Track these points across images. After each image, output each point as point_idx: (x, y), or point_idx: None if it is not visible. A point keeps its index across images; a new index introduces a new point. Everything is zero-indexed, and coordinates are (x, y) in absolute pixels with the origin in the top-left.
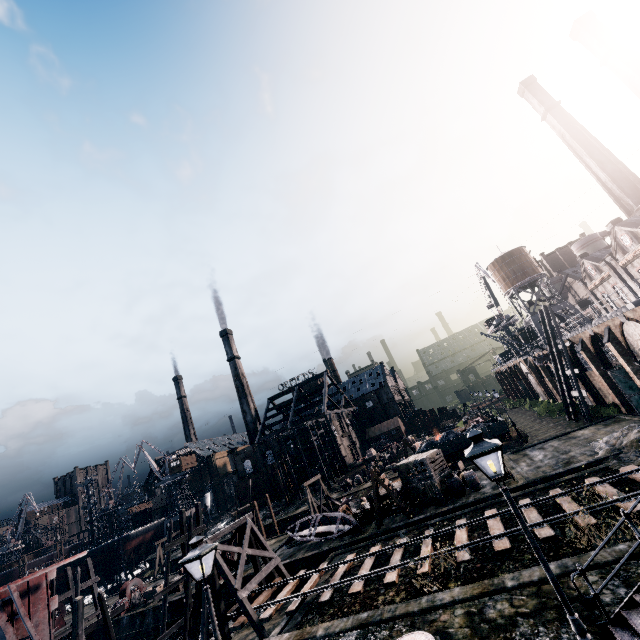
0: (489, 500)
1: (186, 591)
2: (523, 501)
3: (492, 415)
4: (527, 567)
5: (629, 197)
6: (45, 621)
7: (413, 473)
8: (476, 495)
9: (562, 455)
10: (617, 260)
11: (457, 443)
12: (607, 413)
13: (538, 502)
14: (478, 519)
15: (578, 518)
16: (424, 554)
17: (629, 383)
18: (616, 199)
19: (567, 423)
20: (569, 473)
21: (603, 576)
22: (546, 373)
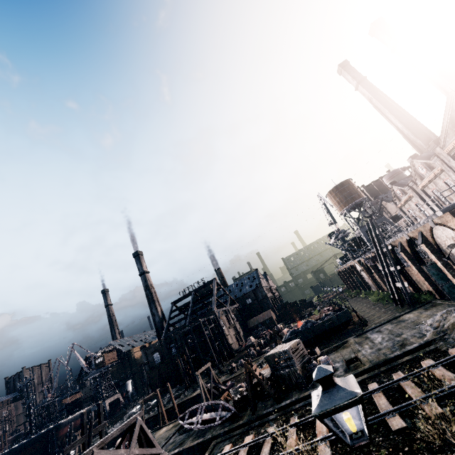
0: None
1: None
2: (371, 385)
3: (338, 304)
4: None
5: (420, 140)
6: None
7: (279, 362)
8: None
9: (396, 337)
10: (417, 184)
11: (314, 330)
12: (425, 299)
13: (385, 387)
14: None
15: (424, 406)
16: (290, 447)
17: (440, 275)
18: (411, 142)
19: (395, 308)
20: (405, 355)
21: None
22: (375, 270)
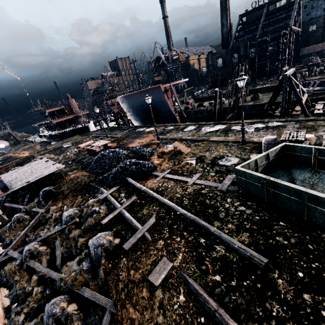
0: None
1: (235, 103)
2: None
3: None
4: None
5: None
6: (172, 104)
7: None
8: None
9: None
10: None
11: None
12: None
13: None
14: None
15: None
16: None
17: None
18: None
19: None
20: None
21: None
22: None
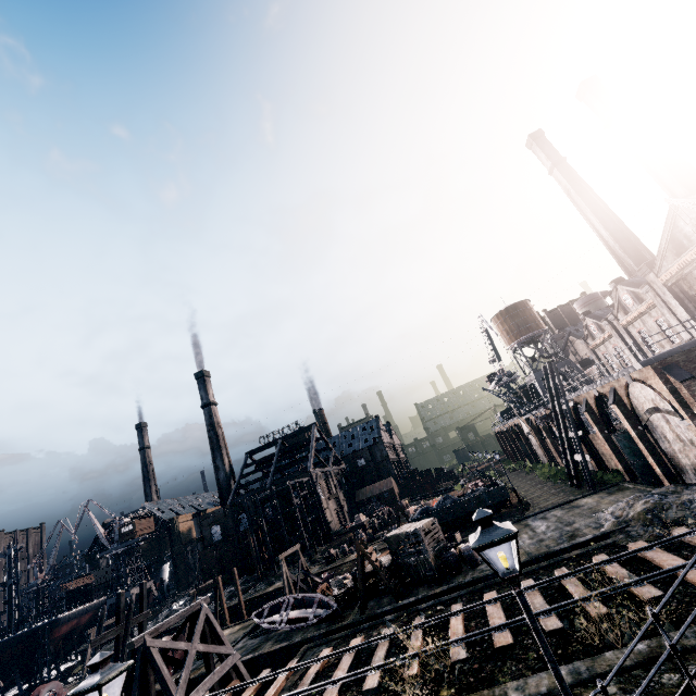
0: (488, 579)
1: None
2: (526, 582)
3: (492, 478)
4: (532, 669)
5: (630, 258)
6: None
7: (405, 546)
8: (474, 573)
9: (566, 527)
10: (619, 320)
11: (454, 510)
12: (610, 480)
13: (543, 584)
14: (476, 604)
15: (588, 606)
16: (413, 650)
17: (633, 448)
18: (618, 259)
19: (569, 490)
20: (574, 548)
21: (622, 687)
22: (548, 434)
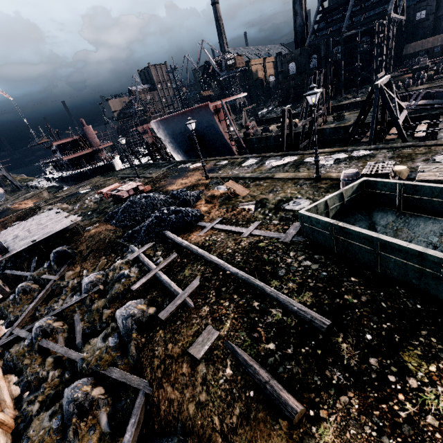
0: None
1: (312, 126)
2: None
3: None
4: None
5: None
6: (225, 129)
7: None
8: None
9: None
10: None
11: None
12: None
13: None
14: None
15: None
16: None
17: None
18: None
19: None
20: None
21: None
22: None
